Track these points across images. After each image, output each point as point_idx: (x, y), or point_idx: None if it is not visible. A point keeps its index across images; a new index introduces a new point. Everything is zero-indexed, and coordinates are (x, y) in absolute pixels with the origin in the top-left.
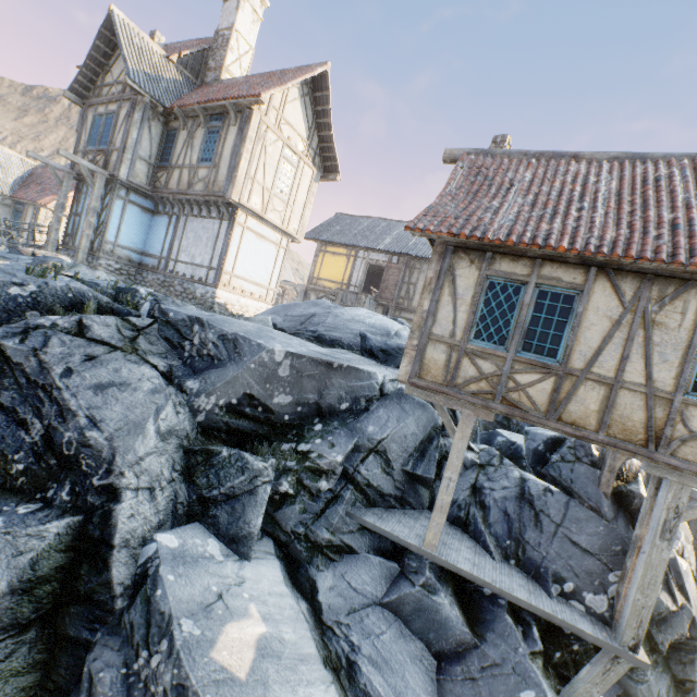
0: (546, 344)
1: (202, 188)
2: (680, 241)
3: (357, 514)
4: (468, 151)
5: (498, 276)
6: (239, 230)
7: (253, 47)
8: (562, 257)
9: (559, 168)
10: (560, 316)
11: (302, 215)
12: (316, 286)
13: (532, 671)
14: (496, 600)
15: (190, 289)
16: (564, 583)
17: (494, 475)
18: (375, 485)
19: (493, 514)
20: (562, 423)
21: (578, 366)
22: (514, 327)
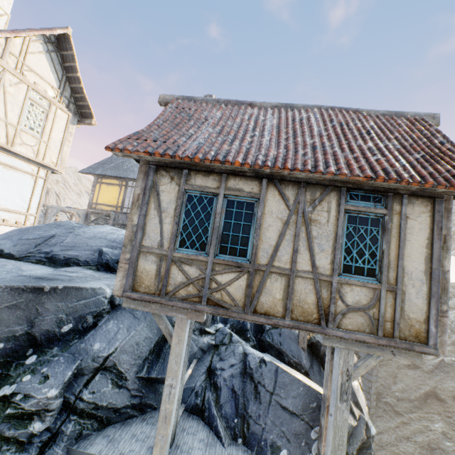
0: (237, 246)
1: None
2: (318, 156)
3: (81, 447)
4: (177, 97)
5: (194, 189)
6: None
7: (8, 13)
8: (241, 171)
9: (240, 110)
10: (245, 220)
11: (60, 150)
12: (95, 210)
13: None
14: None
15: None
16: (280, 451)
17: (225, 353)
18: (105, 404)
19: (224, 394)
20: (257, 314)
21: (264, 262)
22: (211, 233)
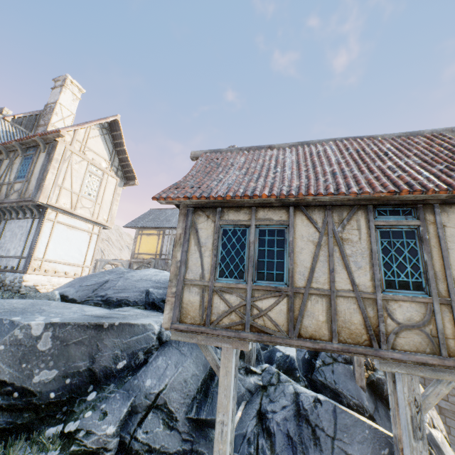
0: (273, 271)
1: (16, 197)
2: (339, 180)
3: None
4: (206, 151)
5: (228, 223)
6: (49, 224)
7: (74, 113)
8: (269, 203)
9: (261, 153)
10: (278, 246)
11: (110, 209)
12: (137, 259)
13: None
14: None
15: (0, 278)
16: None
17: (275, 394)
18: (157, 447)
19: (279, 441)
20: (302, 338)
21: (301, 284)
22: (248, 261)
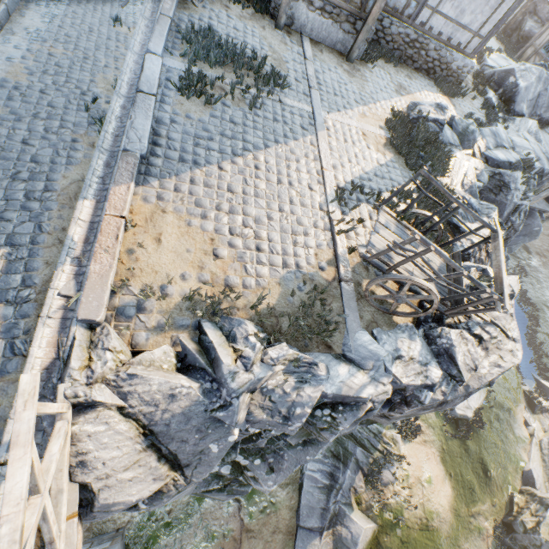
0: None
1: None
2: None
3: None
4: None
5: None
6: None
7: None
8: None
9: None
10: None
11: None
12: None
13: (539, 224)
14: (534, 209)
15: (446, 58)
16: None
17: None
18: None
19: None
20: None
21: None
22: None
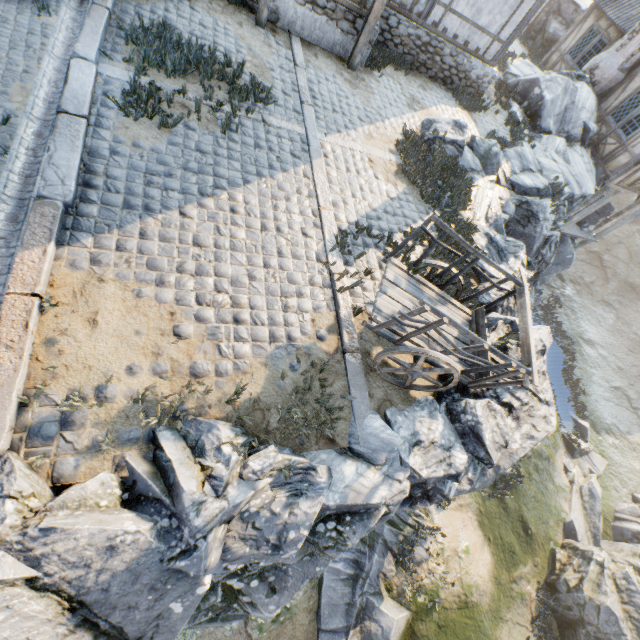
0: None
1: None
2: None
3: None
4: None
5: None
6: None
7: None
8: None
9: None
10: None
11: None
12: None
13: (572, 252)
14: (566, 235)
15: (464, 66)
16: (585, 224)
17: None
18: None
19: None
20: None
21: None
22: None
